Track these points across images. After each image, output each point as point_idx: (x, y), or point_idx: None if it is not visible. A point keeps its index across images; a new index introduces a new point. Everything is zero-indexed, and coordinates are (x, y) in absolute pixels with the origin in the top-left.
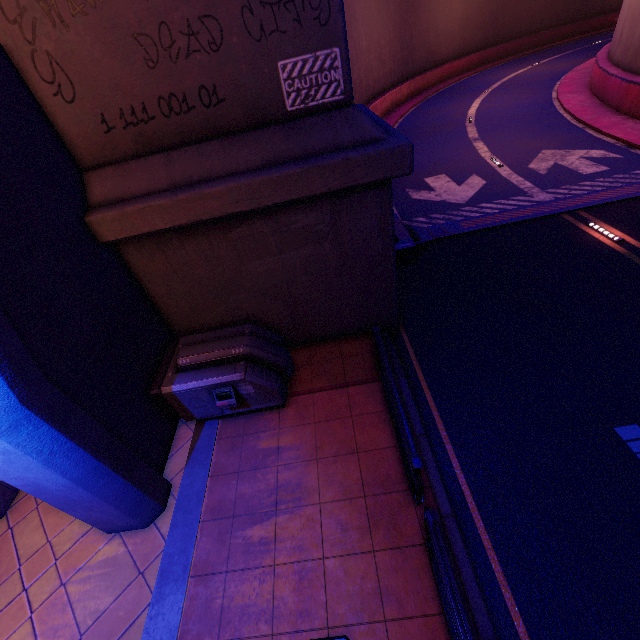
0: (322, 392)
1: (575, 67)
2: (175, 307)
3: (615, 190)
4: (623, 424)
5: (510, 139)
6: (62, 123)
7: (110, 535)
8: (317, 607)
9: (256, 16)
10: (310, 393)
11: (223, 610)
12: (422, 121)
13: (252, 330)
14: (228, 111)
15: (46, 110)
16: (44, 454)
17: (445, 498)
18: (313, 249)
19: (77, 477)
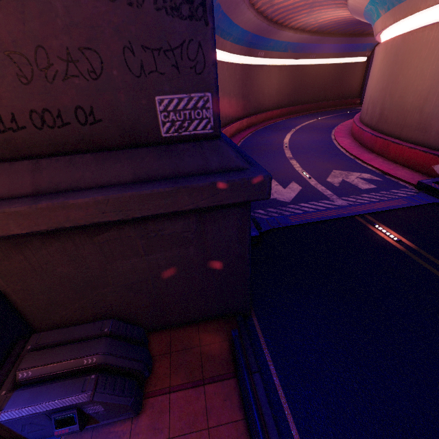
0: (179, 392)
1: (341, 123)
2: (32, 301)
3: (384, 202)
4: None
5: (312, 160)
6: None
7: None
8: None
9: (137, 56)
10: (167, 393)
11: None
12: (256, 142)
13: (112, 327)
14: (104, 130)
15: None
16: None
17: None
18: (178, 251)
19: None
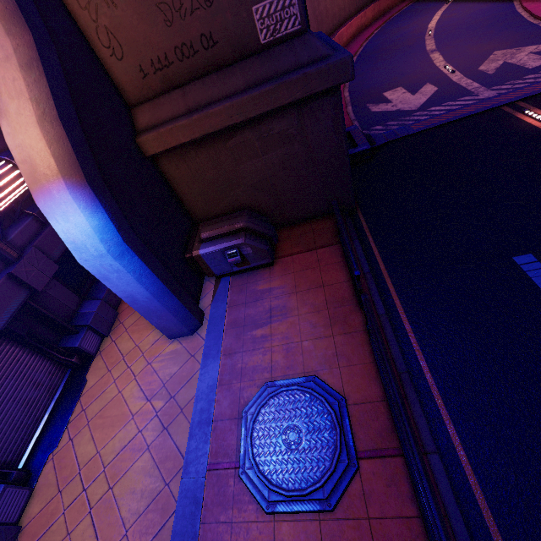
0: (299, 254)
1: None
2: (195, 203)
3: None
4: (520, 254)
5: (465, 46)
6: (116, 75)
7: (171, 340)
8: (298, 364)
9: None
10: (290, 256)
11: (242, 369)
12: (385, 41)
13: (248, 213)
14: (221, 50)
15: (106, 67)
16: (136, 274)
17: (381, 306)
18: (286, 149)
19: (153, 292)
